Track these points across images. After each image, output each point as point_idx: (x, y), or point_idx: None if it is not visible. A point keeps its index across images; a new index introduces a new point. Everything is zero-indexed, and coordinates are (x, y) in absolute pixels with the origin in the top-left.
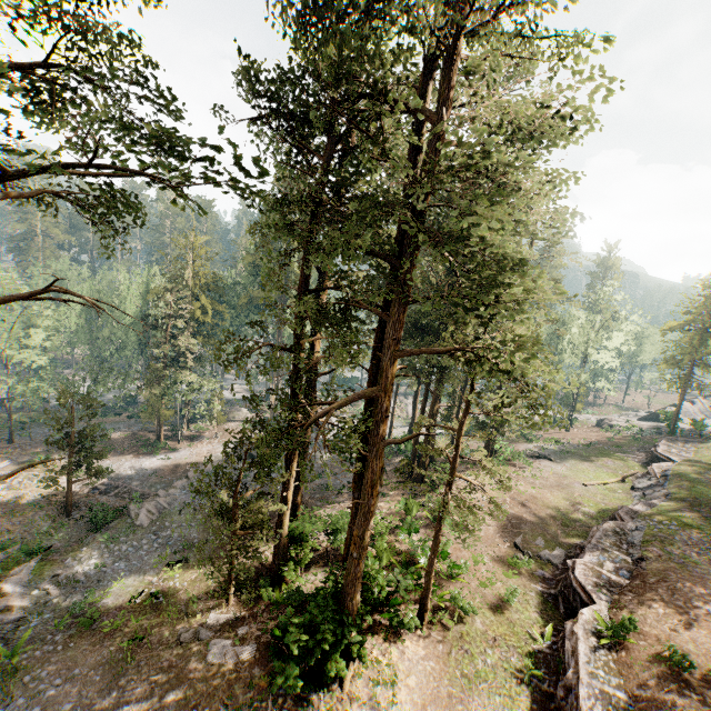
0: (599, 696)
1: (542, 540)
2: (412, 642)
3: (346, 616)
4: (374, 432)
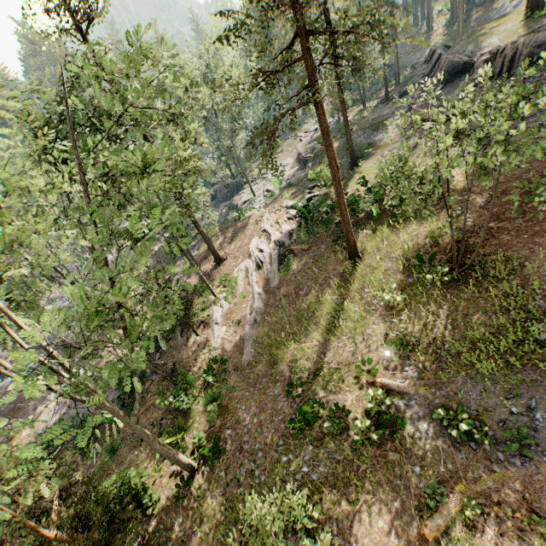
0: None
1: None
2: None
3: None
4: None
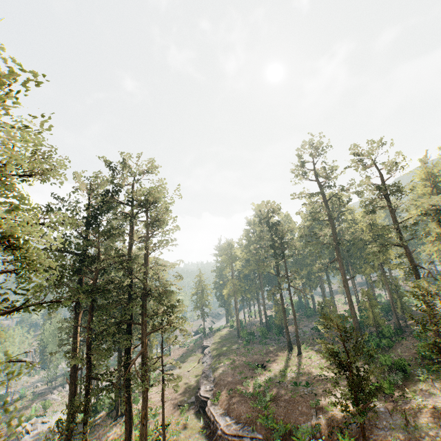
0: (220, 415)
1: (186, 398)
2: None
3: None
4: (145, 365)
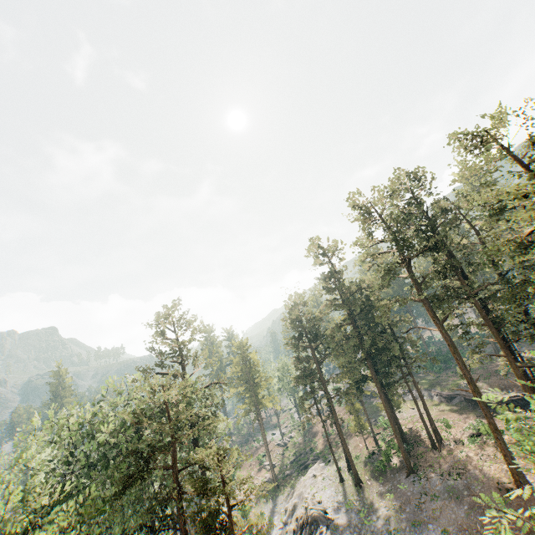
0: None
1: (475, 413)
2: None
3: None
4: None
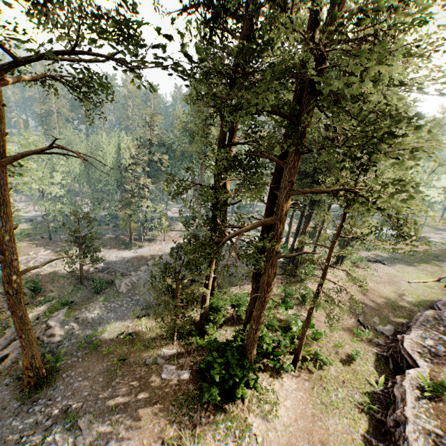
0: (421, 431)
1: (378, 318)
2: (288, 379)
3: (246, 362)
4: (271, 249)
